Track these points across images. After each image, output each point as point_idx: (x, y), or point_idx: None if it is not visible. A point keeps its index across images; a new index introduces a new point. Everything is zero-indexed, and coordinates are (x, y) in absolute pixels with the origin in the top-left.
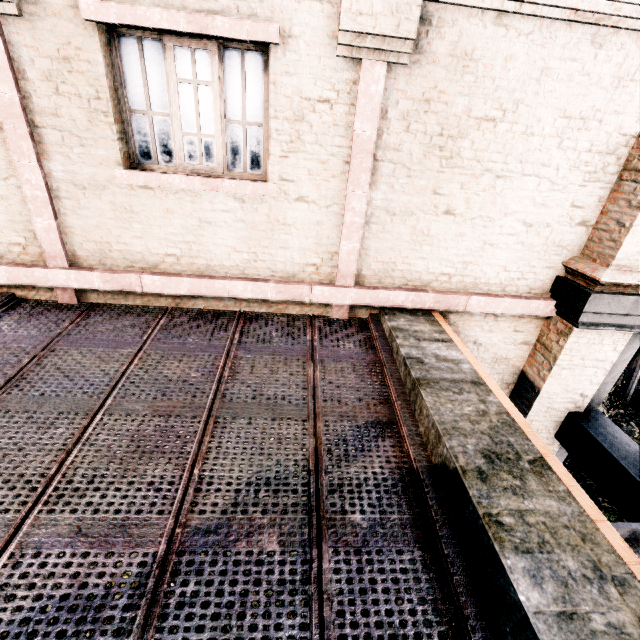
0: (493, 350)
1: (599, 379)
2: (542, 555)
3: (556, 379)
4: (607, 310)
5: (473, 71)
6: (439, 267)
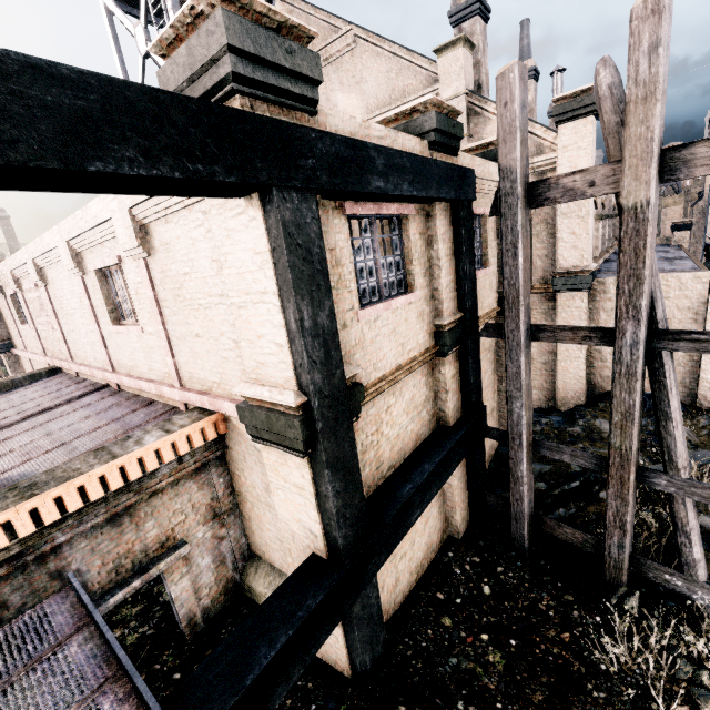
0: None
1: (314, 514)
2: None
3: (279, 500)
4: (254, 424)
5: (170, 249)
6: (210, 376)
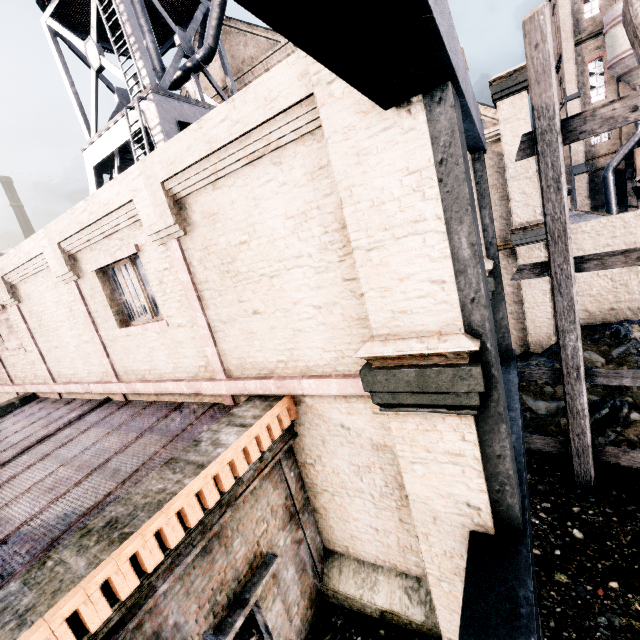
0: (366, 435)
1: (477, 483)
2: (26, 589)
3: (414, 476)
4: (391, 388)
5: (218, 220)
6: (273, 356)
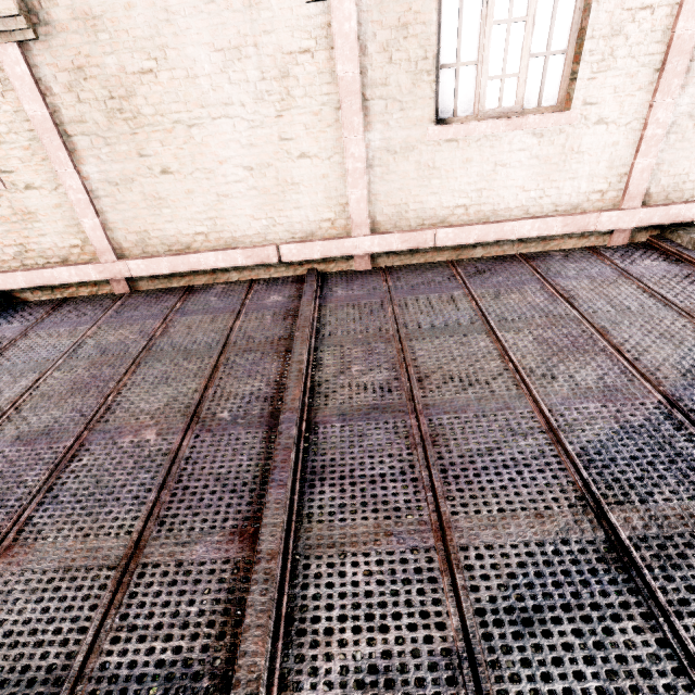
0: None
1: None
2: None
3: None
4: None
5: None
6: None
